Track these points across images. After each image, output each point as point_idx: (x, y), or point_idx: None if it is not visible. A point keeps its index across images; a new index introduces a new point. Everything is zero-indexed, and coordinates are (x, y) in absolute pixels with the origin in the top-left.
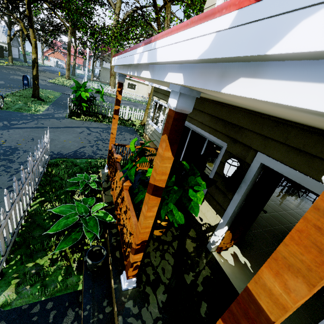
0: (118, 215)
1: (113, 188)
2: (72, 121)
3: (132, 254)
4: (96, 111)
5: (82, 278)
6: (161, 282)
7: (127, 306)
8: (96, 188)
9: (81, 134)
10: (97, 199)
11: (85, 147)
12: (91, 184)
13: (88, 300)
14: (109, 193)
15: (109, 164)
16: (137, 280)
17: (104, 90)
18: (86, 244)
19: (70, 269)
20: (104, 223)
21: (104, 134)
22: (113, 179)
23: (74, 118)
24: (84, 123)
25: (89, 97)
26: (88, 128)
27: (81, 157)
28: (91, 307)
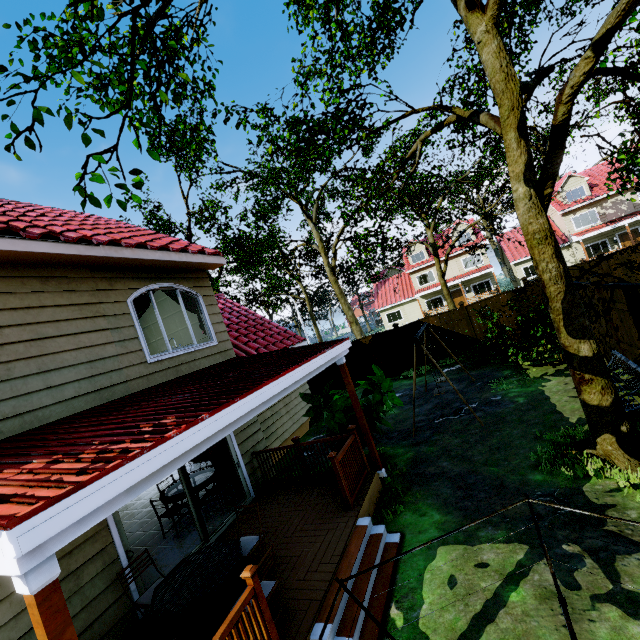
0: None
1: None
2: None
3: None
4: None
5: None
6: None
7: None
8: None
9: None
10: None
11: None
12: None
13: None
14: None
15: None
16: None
17: None
18: None
19: None
20: None
21: None
22: None
23: None
24: None
25: None
26: None
27: None
28: None
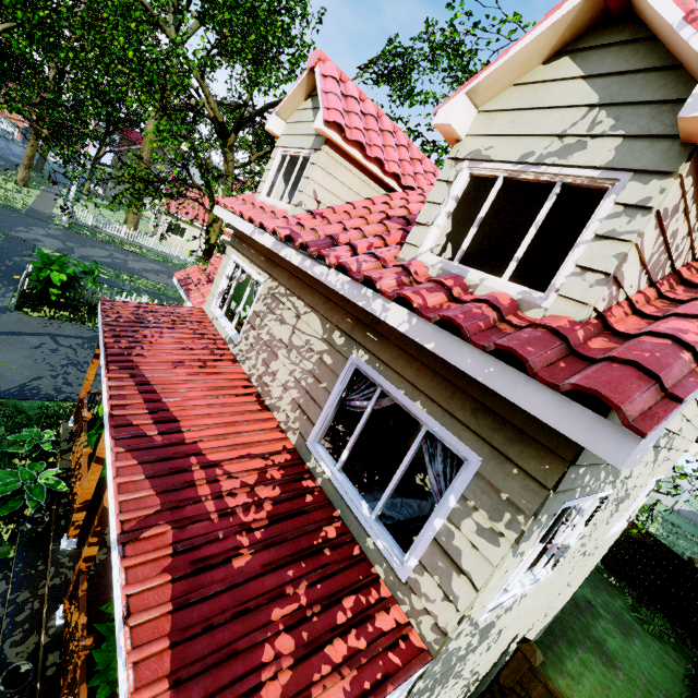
0: (73, 483)
1: (75, 451)
2: (23, 319)
3: (75, 513)
4: (79, 298)
5: (15, 548)
6: (106, 546)
7: (62, 561)
8: (51, 449)
9: (37, 350)
10: (49, 465)
11: (43, 379)
12: (44, 444)
13: (22, 561)
14: (69, 457)
15: (77, 417)
16: (80, 544)
17: (110, 230)
18: (24, 517)
19: (0, 540)
20: (54, 493)
21: (83, 352)
22: (77, 440)
23: (28, 312)
24: (48, 325)
25: (66, 277)
26: (55, 338)
27: (33, 398)
28: (24, 565)
